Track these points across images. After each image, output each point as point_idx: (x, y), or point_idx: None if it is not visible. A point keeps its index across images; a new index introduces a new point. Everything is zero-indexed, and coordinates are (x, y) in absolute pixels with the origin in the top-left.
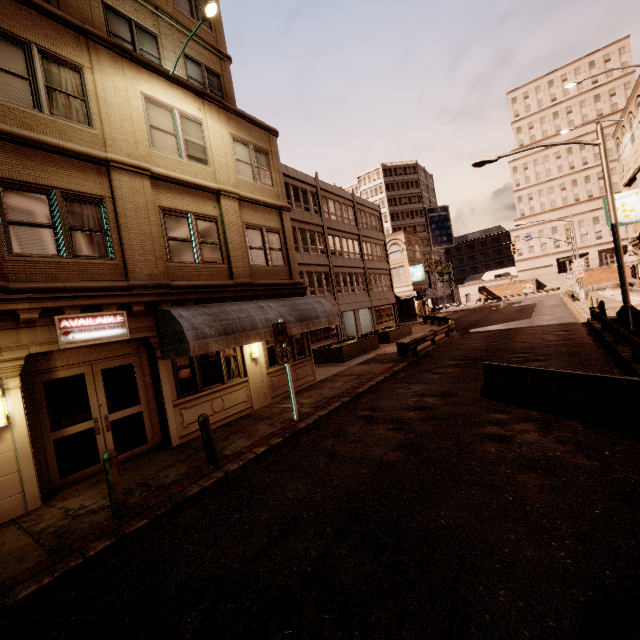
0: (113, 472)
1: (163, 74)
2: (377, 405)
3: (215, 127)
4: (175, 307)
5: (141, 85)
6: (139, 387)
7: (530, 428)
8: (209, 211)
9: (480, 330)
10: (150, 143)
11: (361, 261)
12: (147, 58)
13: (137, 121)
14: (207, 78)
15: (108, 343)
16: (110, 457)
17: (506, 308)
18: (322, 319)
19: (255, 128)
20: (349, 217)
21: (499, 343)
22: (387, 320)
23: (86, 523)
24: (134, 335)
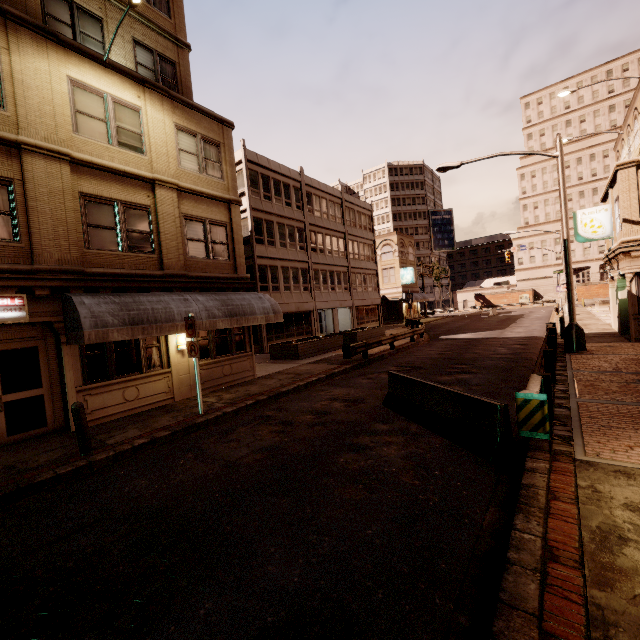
0: None
1: (96, 59)
2: (287, 406)
3: (156, 115)
4: (83, 294)
5: (68, 69)
6: (42, 370)
7: (395, 441)
8: (141, 200)
9: (449, 337)
10: (74, 128)
11: (345, 260)
12: (77, 42)
13: (60, 105)
14: (160, 65)
15: (9, 325)
16: None
17: (493, 317)
18: (258, 316)
19: (206, 119)
20: (336, 214)
21: (452, 352)
22: (370, 321)
23: None
24: (35, 319)
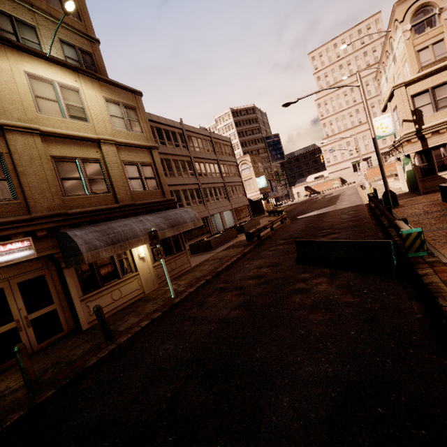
0: (23, 360)
1: (41, 56)
2: (229, 278)
3: (90, 93)
4: (72, 229)
5: (23, 65)
6: (51, 291)
7: (322, 281)
8: (93, 155)
9: (303, 216)
10: (37, 109)
11: (221, 178)
12: (26, 45)
13: (23, 93)
14: (81, 57)
15: (21, 262)
16: (19, 349)
17: (322, 199)
18: (189, 223)
19: (123, 91)
20: (209, 148)
21: (313, 224)
22: (244, 216)
23: (8, 400)
24: (41, 254)
